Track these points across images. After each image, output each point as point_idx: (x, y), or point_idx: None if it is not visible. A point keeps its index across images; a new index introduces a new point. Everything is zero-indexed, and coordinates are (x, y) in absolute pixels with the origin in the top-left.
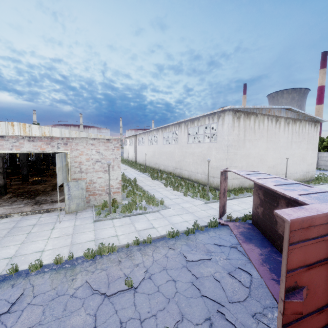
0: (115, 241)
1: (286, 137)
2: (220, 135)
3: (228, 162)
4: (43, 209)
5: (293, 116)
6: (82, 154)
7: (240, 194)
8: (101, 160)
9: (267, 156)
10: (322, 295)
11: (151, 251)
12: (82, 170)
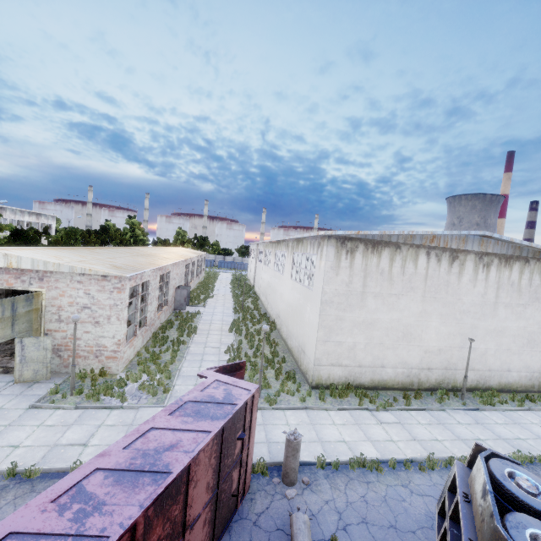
0: (1, 457)
1: (481, 293)
2: (316, 278)
3: (322, 332)
4: (6, 366)
5: (503, 249)
6: (63, 294)
7: (335, 399)
8: (91, 306)
9: (424, 329)
10: None
11: (12, 497)
12: (61, 318)
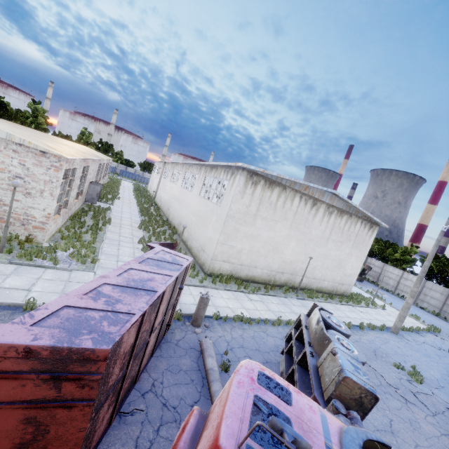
0: None
1: (322, 230)
2: (226, 198)
3: (222, 237)
4: None
5: (341, 205)
6: None
7: (222, 283)
8: (24, 177)
9: (286, 247)
10: None
11: None
12: None
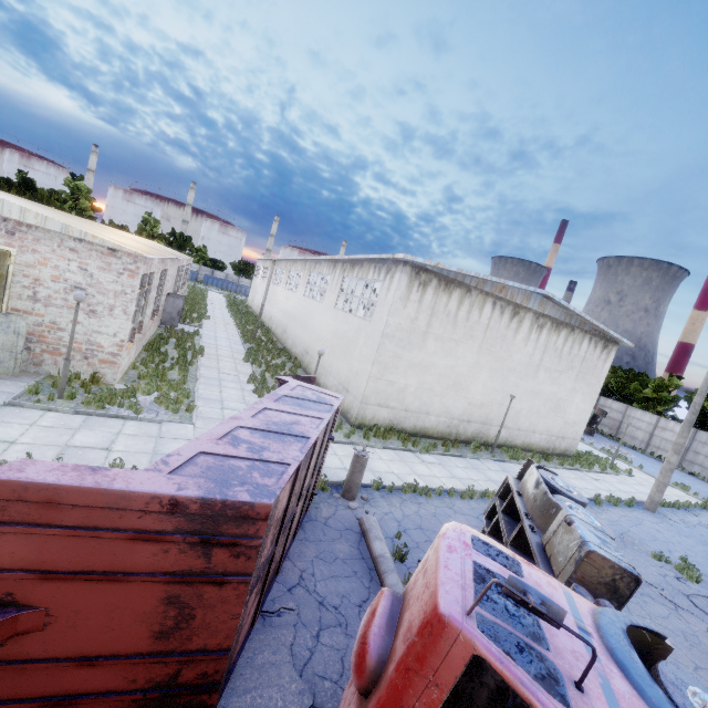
0: None
1: (529, 354)
2: (379, 308)
3: (377, 368)
4: None
5: (557, 314)
6: (45, 263)
7: (378, 439)
8: (86, 288)
9: (473, 381)
10: (98, 635)
11: None
12: (38, 296)
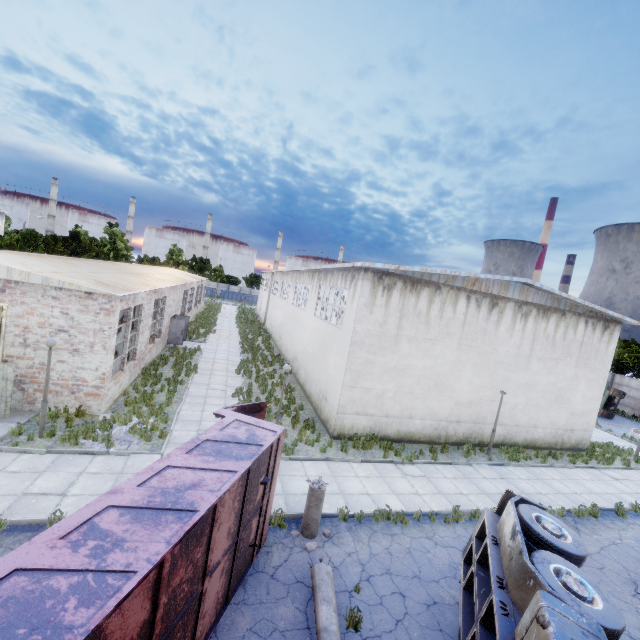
0: None
1: (516, 345)
2: (347, 316)
3: (349, 376)
4: None
5: (542, 300)
6: (32, 312)
7: (358, 450)
8: (69, 330)
9: (456, 379)
10: None
11: None
12: (28, 342)
